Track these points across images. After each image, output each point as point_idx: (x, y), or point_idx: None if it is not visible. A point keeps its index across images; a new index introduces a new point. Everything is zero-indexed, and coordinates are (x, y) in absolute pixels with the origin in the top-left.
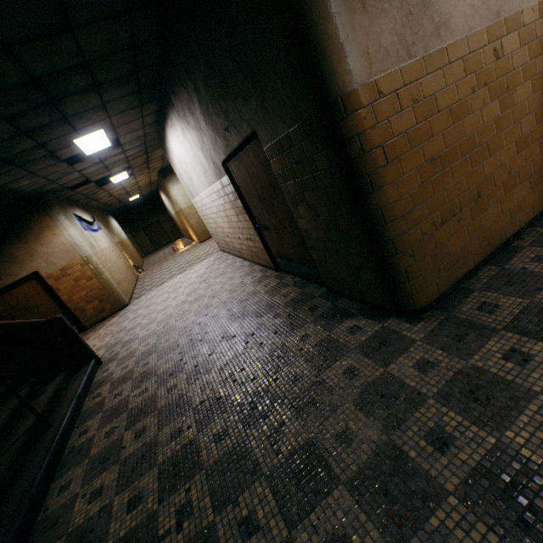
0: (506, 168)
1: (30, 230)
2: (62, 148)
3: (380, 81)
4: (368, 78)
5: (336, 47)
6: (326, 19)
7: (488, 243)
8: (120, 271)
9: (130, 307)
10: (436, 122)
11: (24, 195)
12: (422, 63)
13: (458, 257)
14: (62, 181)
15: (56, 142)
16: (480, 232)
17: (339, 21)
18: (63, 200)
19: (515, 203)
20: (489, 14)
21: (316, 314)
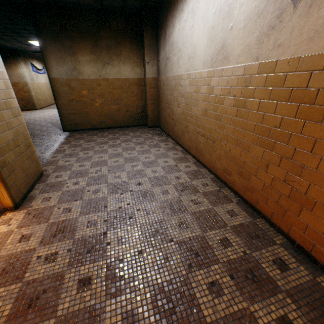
0: (100, 111)
1: (7, 62)
2: (23, 41)
3: (59, 79)
4: (56, 77)
5: (49, 69)
6: (47, 64)
7: (91, 126)
8: (44, 95)
9: (37, 110)
10: (75, 92)
11: (8, 48)
12: (72, 79)
13: (79, 124)
14: (27, 49)
15: (20, 39)
16: (88, 122)
17: (50, 65)
18: (28, 55)
19: (103, 120)
20: (97, 76)
21: (58, 127)
